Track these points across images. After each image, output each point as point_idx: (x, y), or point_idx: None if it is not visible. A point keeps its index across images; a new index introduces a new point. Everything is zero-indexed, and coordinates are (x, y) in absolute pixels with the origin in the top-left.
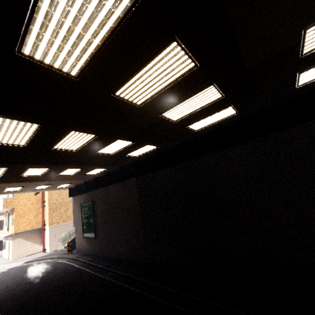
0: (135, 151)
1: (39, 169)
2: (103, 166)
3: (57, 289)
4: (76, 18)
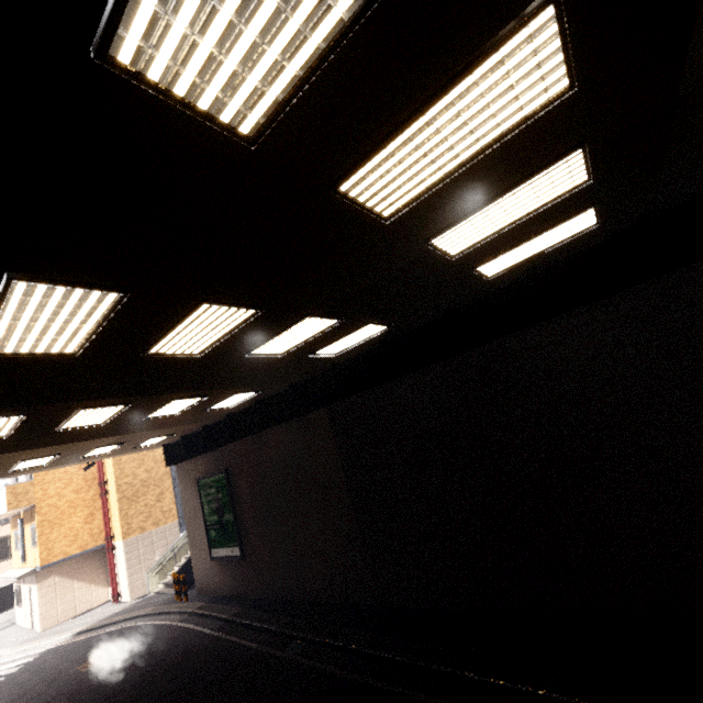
0: (337, 342)
1: (103, 410)
2: (253, 386)
3: (174, 699)
4: None
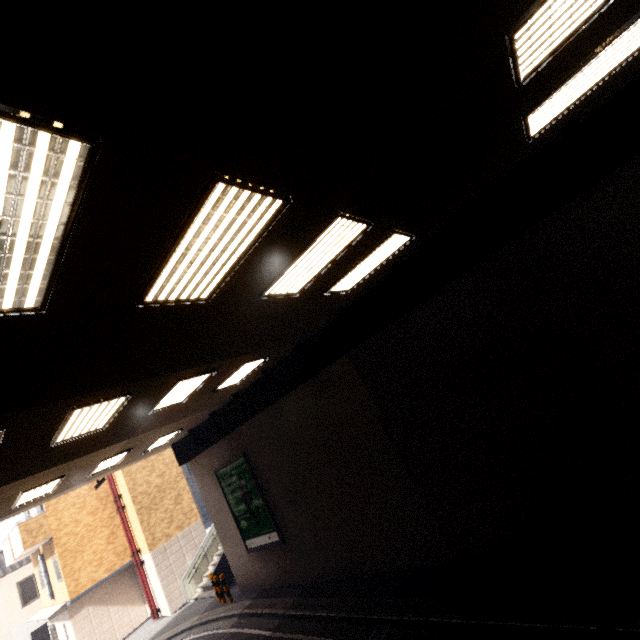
0: (354, 268)
1: (101, 406)
2: (261, 350)
3: None
4: None
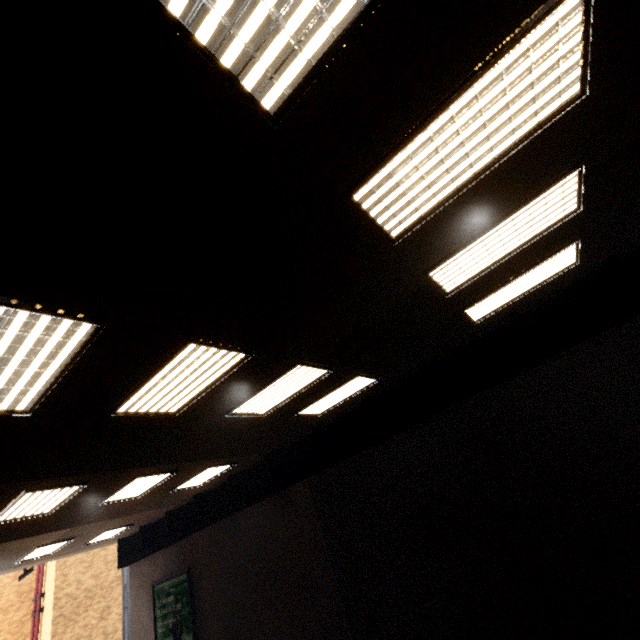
0: (322, 398)
1: (53, 492)
2: (228, 457)
3: None
4: None
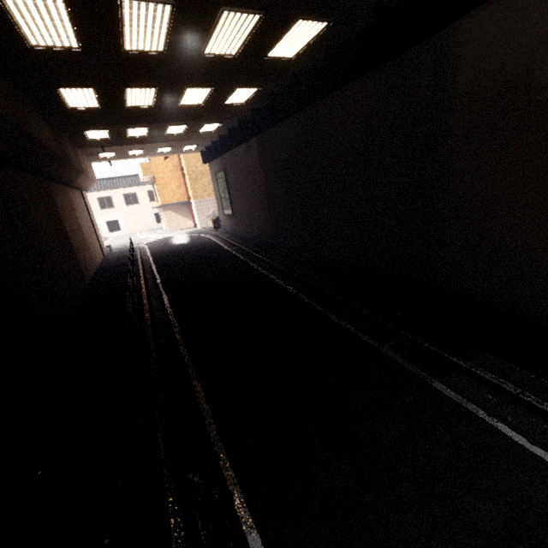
0: (231, 97)
1: (138, 129)
2: (212, 120)
3: (191, 253)
4: (40, 17)
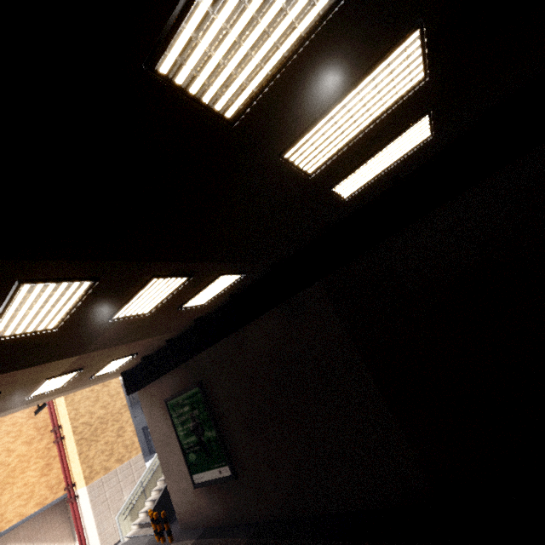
0: (369, 160)
1: (57, 290)
2: (241, 262)
3: None
4: None
